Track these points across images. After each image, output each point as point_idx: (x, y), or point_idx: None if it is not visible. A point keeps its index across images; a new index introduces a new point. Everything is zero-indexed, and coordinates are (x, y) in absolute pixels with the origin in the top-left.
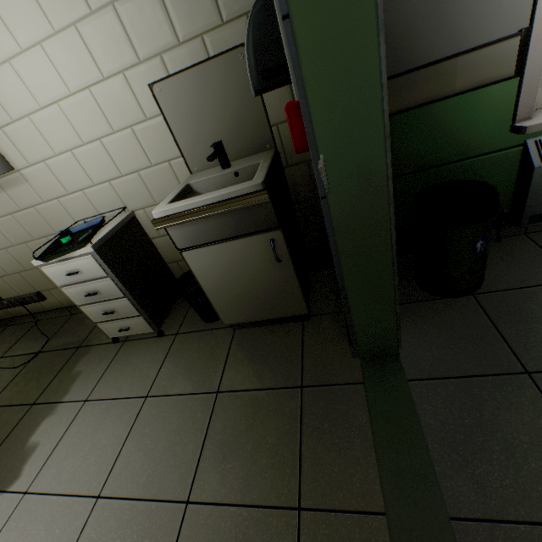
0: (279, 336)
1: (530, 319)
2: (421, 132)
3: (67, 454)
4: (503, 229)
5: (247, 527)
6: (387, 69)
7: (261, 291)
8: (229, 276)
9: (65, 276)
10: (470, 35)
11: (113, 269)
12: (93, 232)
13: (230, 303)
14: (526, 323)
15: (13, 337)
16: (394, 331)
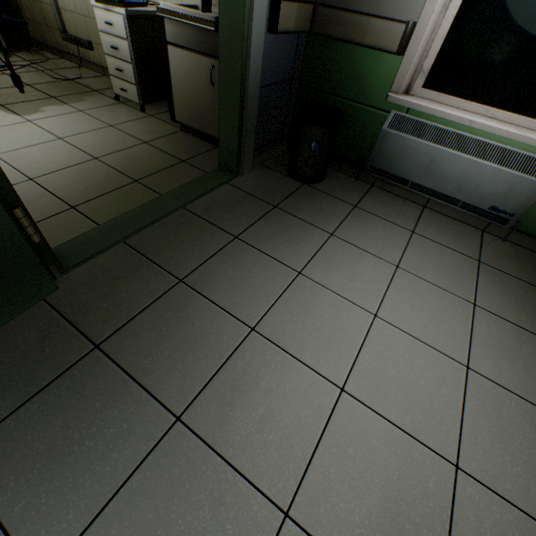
0: (198, 144)
1: (309, 201)
2: (342, 64)
3: (57, 121)
4: (363, 173)
5: (112, 174)
6: (339, 1)
7: (200, 105)
8: (187, 81)
9: (105, 24)
10: (387, 7)
11: (132, 38)
12: (133, 4)
13: (183, 104)
14: (304, 200)
15: (62, 65)
16: (236, 153)
